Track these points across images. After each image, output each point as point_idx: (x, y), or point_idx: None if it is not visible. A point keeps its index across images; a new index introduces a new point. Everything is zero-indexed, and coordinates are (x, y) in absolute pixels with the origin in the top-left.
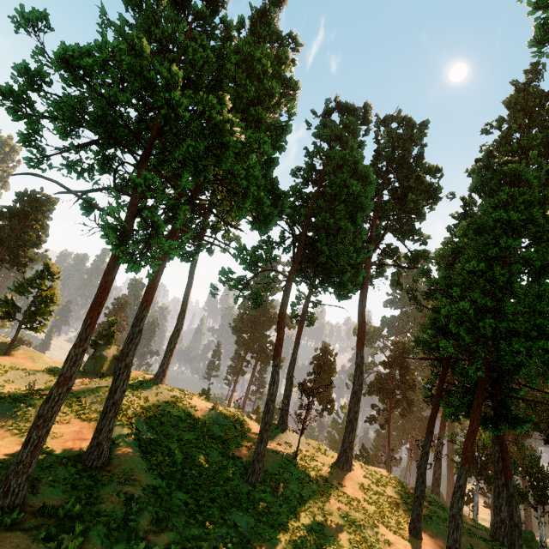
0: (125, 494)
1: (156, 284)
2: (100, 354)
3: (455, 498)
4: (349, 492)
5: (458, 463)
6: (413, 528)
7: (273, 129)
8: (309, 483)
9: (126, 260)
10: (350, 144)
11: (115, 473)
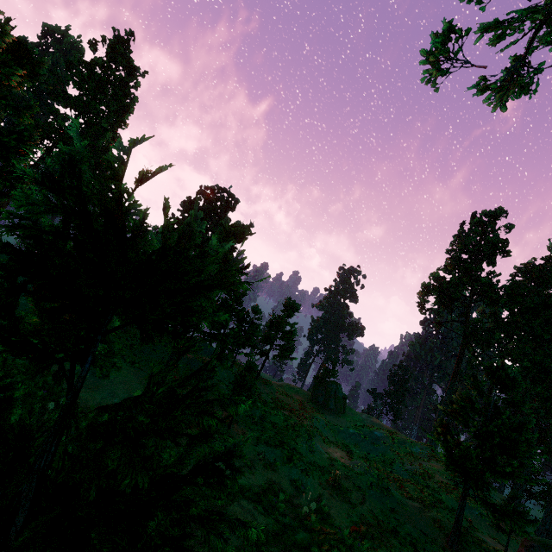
0: None
1: None
2: (338, 395)
3: None
4: None
5: None
6: None
7: None
8: None
9: None
10: None
11: None
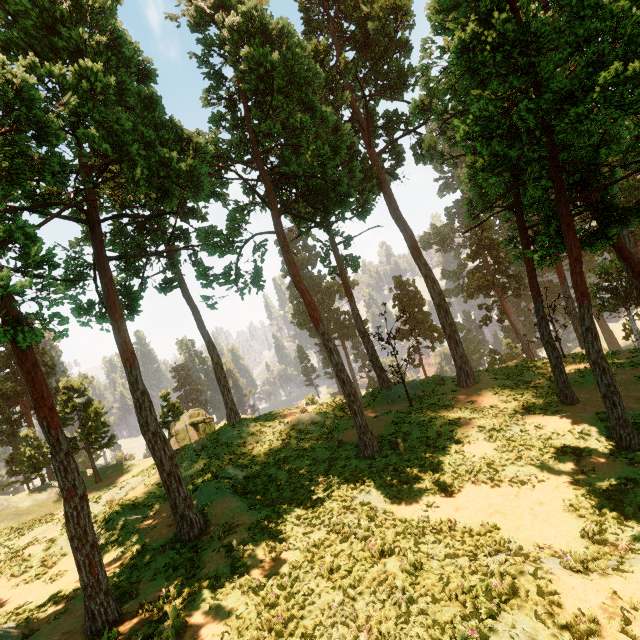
0: (226, 546)
1: (125, 336)
2: (175, 430)
3: (588, 344)
4: (482, 404)
5: (597, 306)
6: (564, 398)
7: (104, 49)
8: (432, 421)
9: (9, 335)
10: (234, 2)
11: (215, 532)
